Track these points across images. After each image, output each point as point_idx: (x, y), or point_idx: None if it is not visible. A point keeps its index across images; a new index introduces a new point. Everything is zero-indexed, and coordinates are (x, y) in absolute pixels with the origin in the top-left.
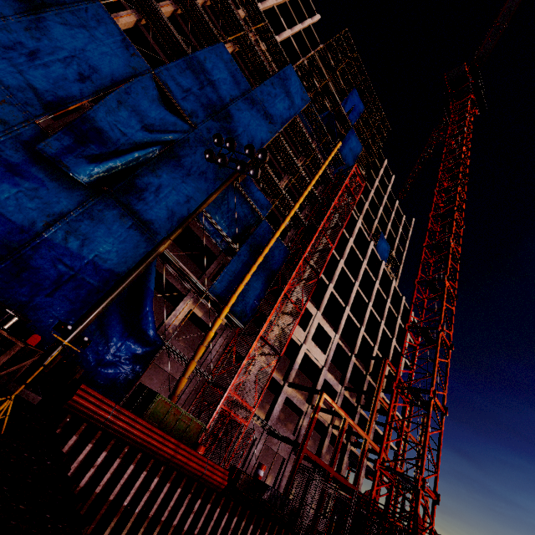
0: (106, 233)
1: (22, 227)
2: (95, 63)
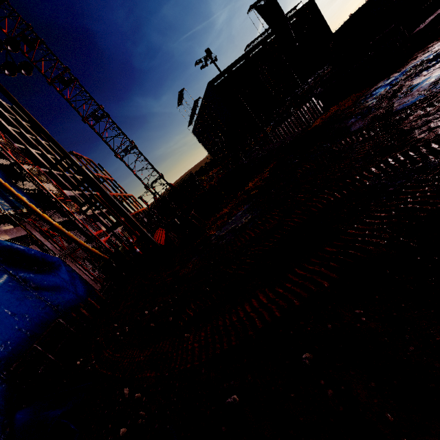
0: None
1: None
2: None
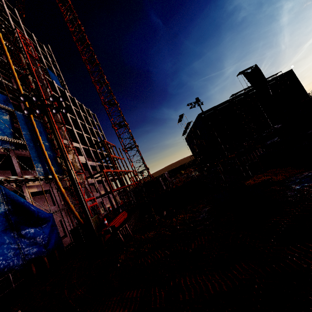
0: None
1: None
2: None
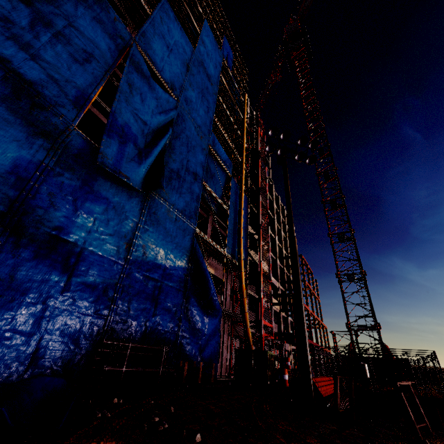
0: (165, 233)
1: (112, 259)
2: (91, 35)
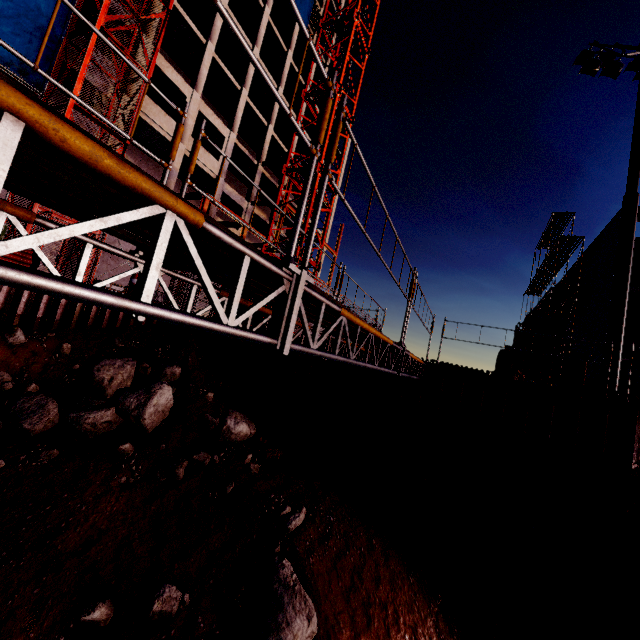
0: None
1: None
2: None
